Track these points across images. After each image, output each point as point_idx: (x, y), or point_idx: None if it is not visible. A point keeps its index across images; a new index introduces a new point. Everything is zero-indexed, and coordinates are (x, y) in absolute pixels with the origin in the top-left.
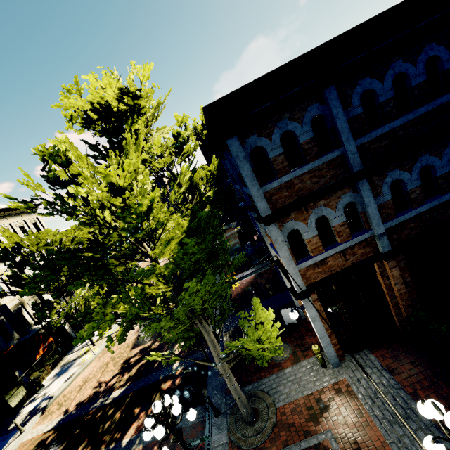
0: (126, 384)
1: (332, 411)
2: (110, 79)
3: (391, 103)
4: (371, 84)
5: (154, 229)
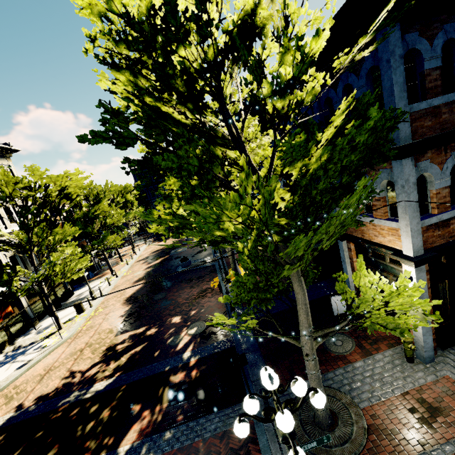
0: (115, 374)
1: (449, 415)
2: None
3: None
4: None
5: (300, 102)
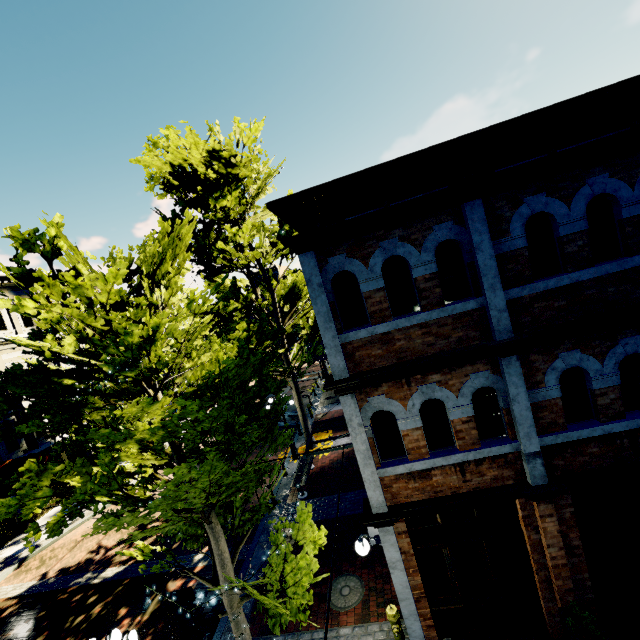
0: (129, 562)
1: None
2: (196, 137)
3: (581, 241)
4: (548, 204)
5: (154, 369)
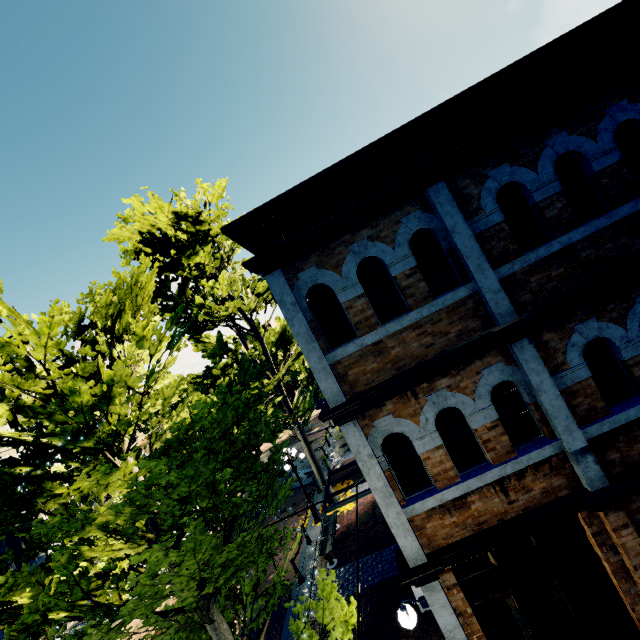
0: None
1: None
2: (159, 201)
3: (559, 203)
4: (514, 174)
5: (115, 433)
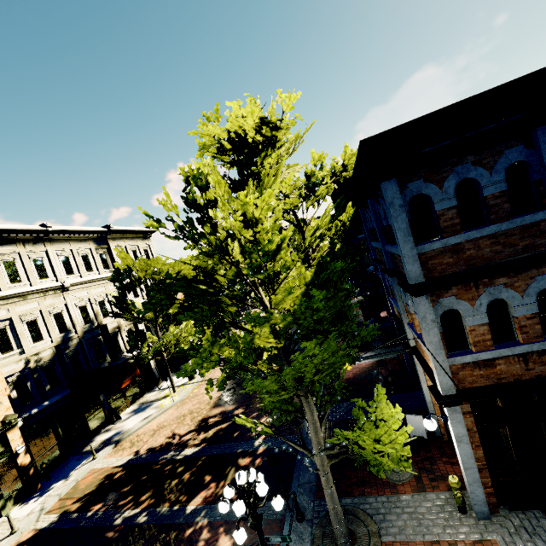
0: (201, 445)
1: None
2: (253, 107)
3: None
4: None
5: (277, 273)
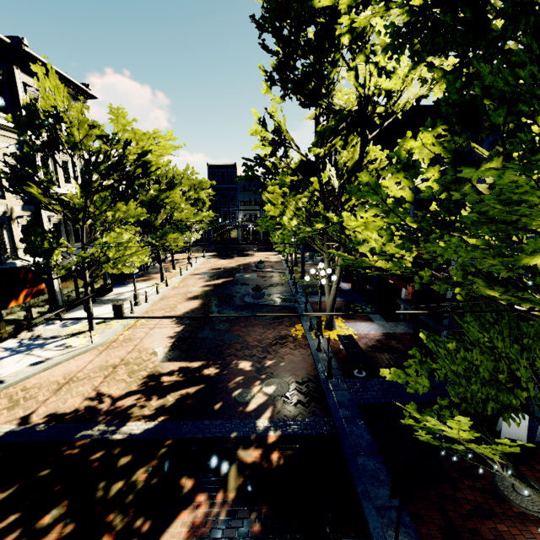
0: (157, 418)
1: None
2: None
3: None
4: None
5: None
